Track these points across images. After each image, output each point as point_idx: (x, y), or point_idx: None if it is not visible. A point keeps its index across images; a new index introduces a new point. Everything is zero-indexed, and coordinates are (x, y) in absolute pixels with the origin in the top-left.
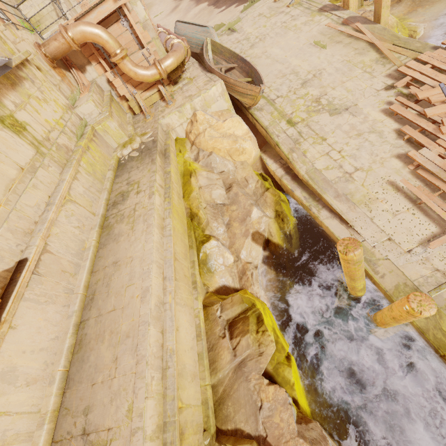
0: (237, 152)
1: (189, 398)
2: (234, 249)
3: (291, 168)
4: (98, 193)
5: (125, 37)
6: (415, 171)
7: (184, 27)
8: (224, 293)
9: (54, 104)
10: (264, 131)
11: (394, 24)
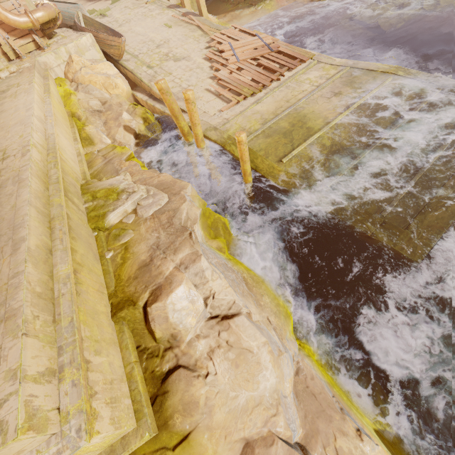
0: (111, 86)
1: (69, 160)
2: (111, 136)
3: (153, 95)
4: None
5: None
6: (218, 83)
7: (56, 4)
8: None
9: None
10: (132, 75)
11: (216, 22)
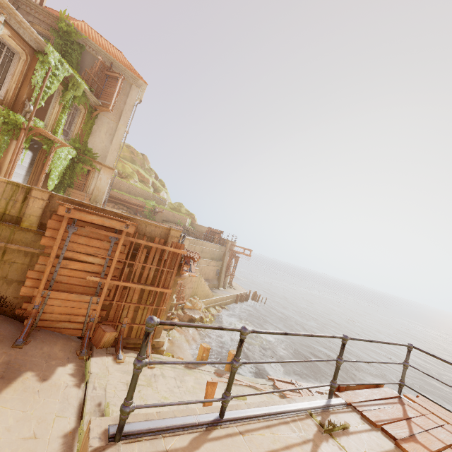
0: None
1: None
2: None
3: None
4: None
5: None
6: None
7: None
8: None
9: None
10: None
11: None
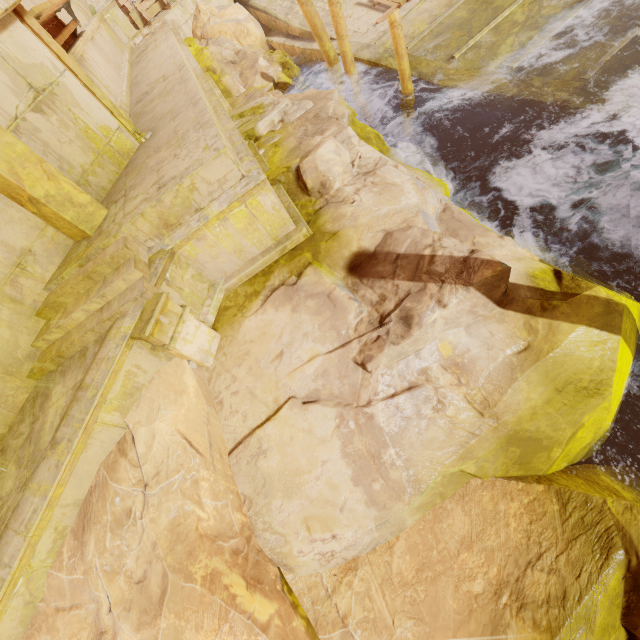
0: (243, 35)
1: None
2: (248, 87)
3: (291, 33)
4: (121, 53)
5: None
6: None
7: None
8: None
9: None
10: (265, 15)
11: None
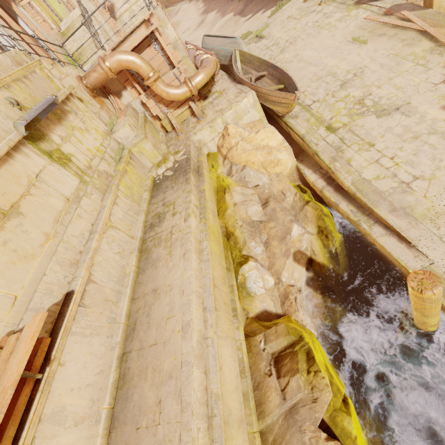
0: (271, 164)
1: None
2: (274, 271)
3: (333, 178)
4: (136, 215)
5: (156, 60)
6: None
7: (211, 41)
8: (266, 319)
9: (95, 132)
10: (300, 139)
11: None
